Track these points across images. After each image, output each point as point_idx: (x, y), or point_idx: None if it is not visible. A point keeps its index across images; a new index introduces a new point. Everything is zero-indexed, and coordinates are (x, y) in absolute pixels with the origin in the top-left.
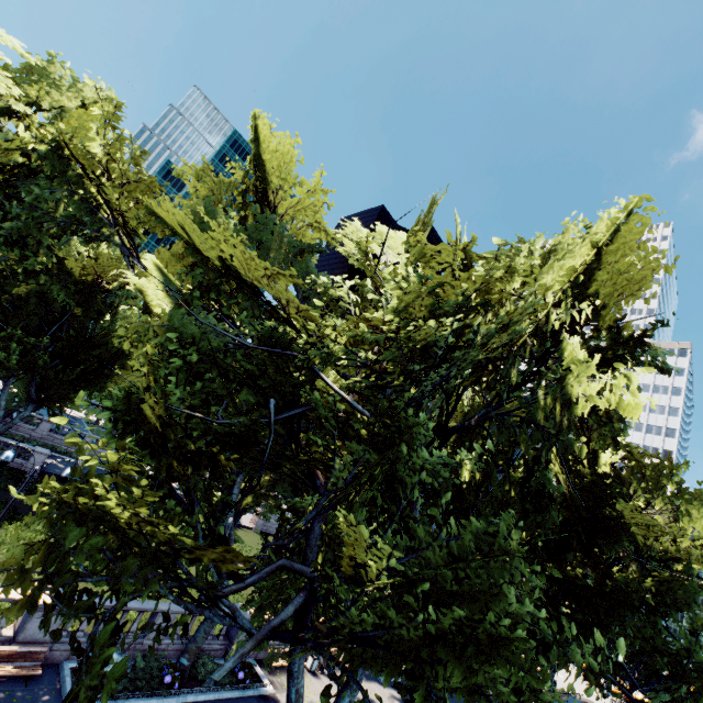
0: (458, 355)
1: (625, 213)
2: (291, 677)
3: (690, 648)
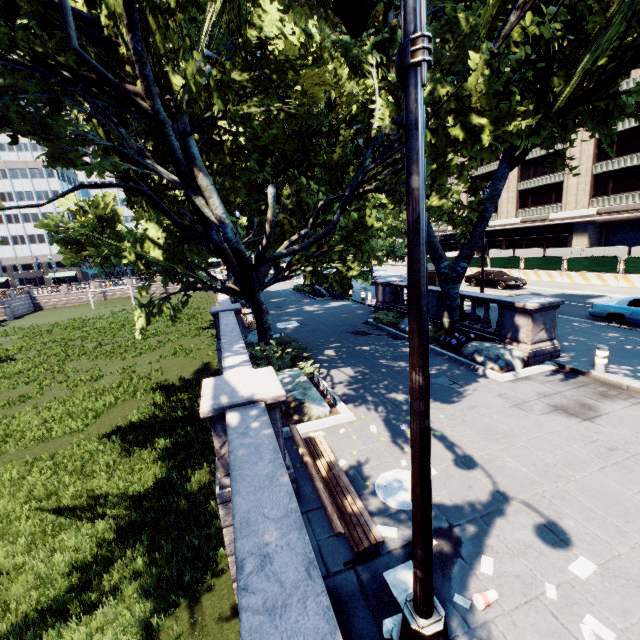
0: None
1: None
2: None
3: None
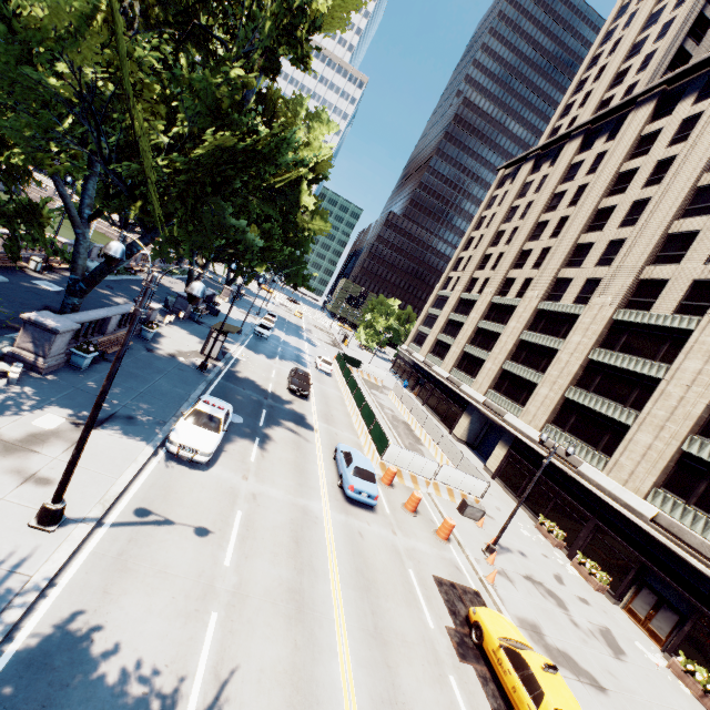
0: (278, 182)
1: (328, 154)
2: (192, 264)
3: (300, 258)
